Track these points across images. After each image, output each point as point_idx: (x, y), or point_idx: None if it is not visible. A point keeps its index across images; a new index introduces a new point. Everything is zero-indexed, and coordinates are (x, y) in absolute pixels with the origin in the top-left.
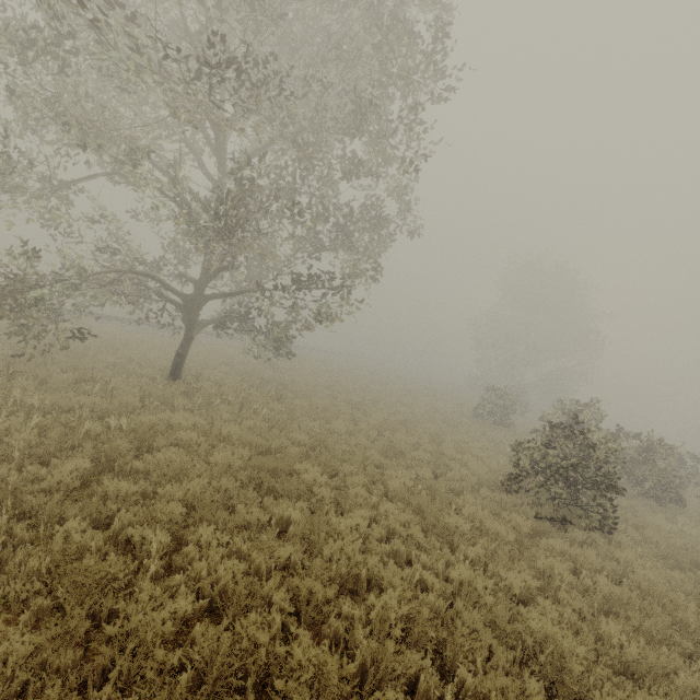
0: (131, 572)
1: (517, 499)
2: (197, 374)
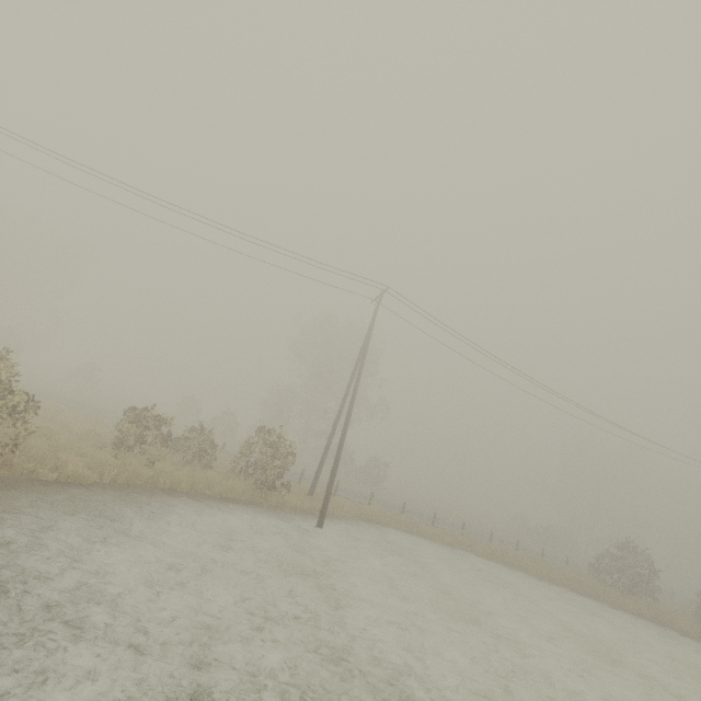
0: None
1: None
2: None
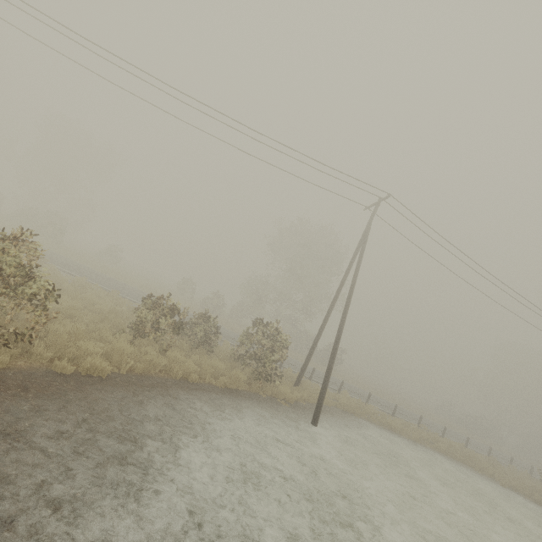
0: None
1: None
2: None
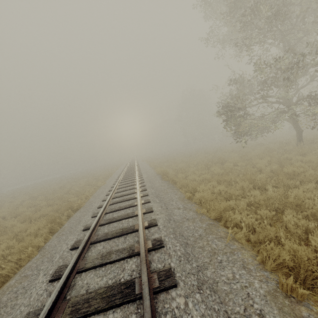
0: None
1: None
2: (284, 143)
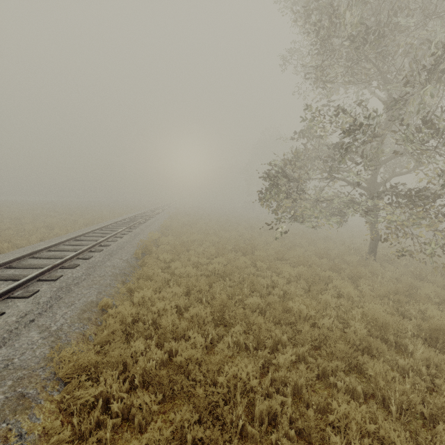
0: None
1: None
2: (352, 249)
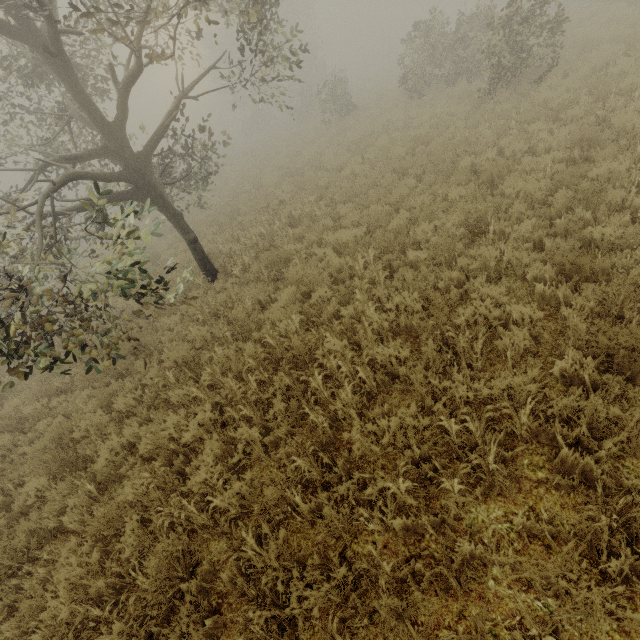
0: (636, 212)
1: (507, 91)
2: None
